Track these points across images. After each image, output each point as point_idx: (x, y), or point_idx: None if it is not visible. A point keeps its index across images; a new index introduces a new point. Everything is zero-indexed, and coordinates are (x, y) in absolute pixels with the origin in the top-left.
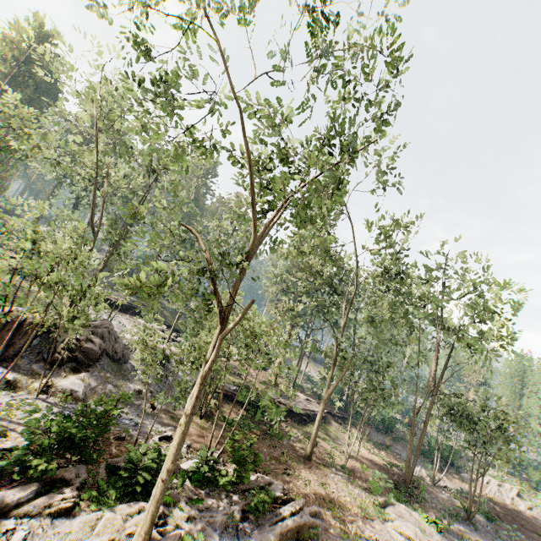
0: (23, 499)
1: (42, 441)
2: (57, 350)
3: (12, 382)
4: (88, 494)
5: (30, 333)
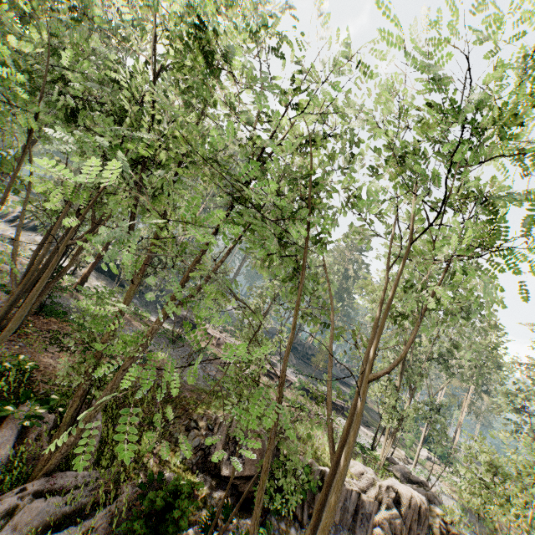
0: None
1: None
2: None
3: None
4: None
5: (425, 521)
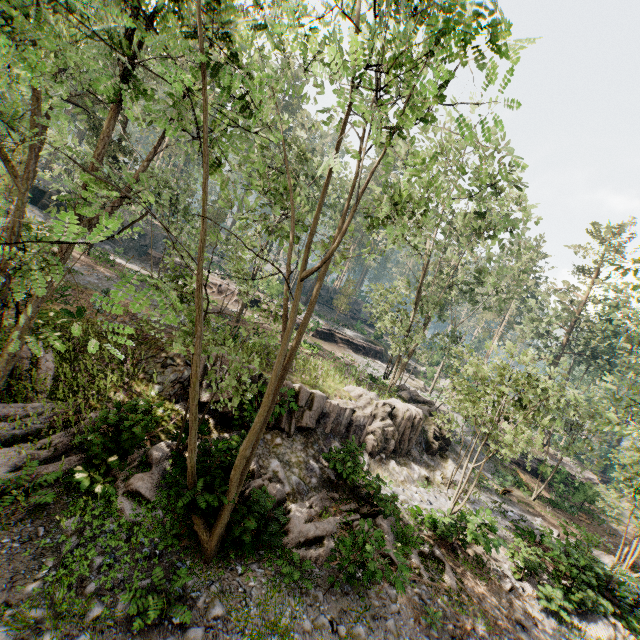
0: (614, 633)
1: (590, 580)
2: (429, 439)
3: (428, 478)
4: (622, 622)
5: (418, 428)
